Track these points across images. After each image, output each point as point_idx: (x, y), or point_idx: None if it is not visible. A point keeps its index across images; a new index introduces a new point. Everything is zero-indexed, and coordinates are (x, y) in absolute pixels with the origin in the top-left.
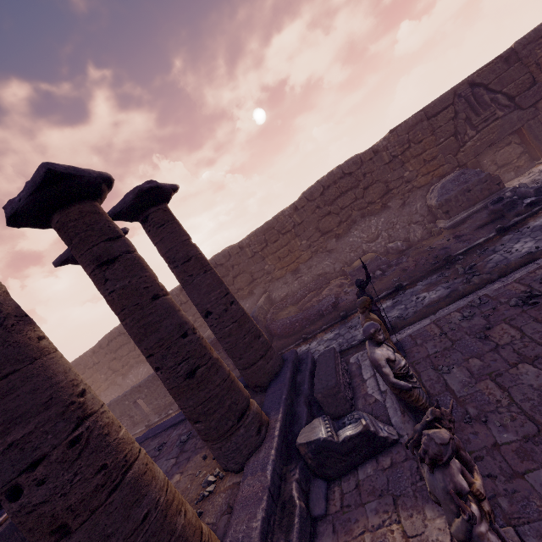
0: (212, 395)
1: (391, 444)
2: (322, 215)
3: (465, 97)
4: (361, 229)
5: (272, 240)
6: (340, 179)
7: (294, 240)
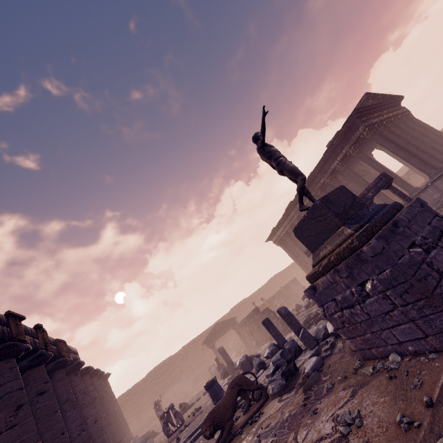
0: (120, 428)
1: (158, 434)
2: (155, 384)
3: (205, 337)
4: (170, 390)
5: (130, 399)
6: (163, 366)
7: (141, 398)
